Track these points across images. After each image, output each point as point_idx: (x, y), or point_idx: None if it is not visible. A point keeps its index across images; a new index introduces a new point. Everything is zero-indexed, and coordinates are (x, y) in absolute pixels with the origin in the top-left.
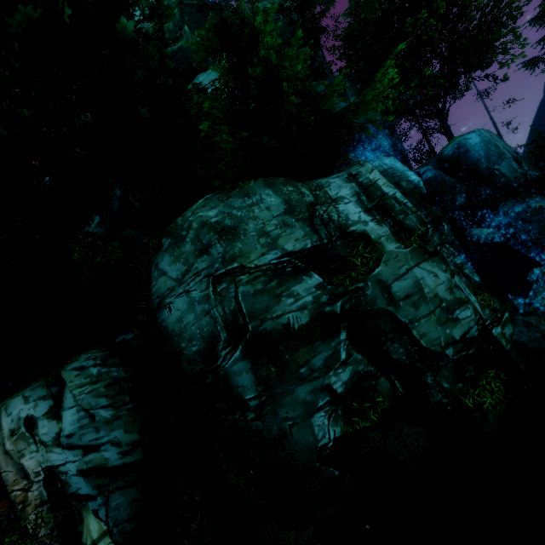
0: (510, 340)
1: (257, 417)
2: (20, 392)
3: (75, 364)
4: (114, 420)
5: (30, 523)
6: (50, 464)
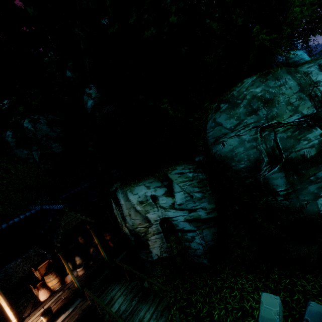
0: None
1: (285, 199)
2: (138, 184)
3: (176, 171)
4: (202, 198)
5: (149, 241)
6: (167, 216)
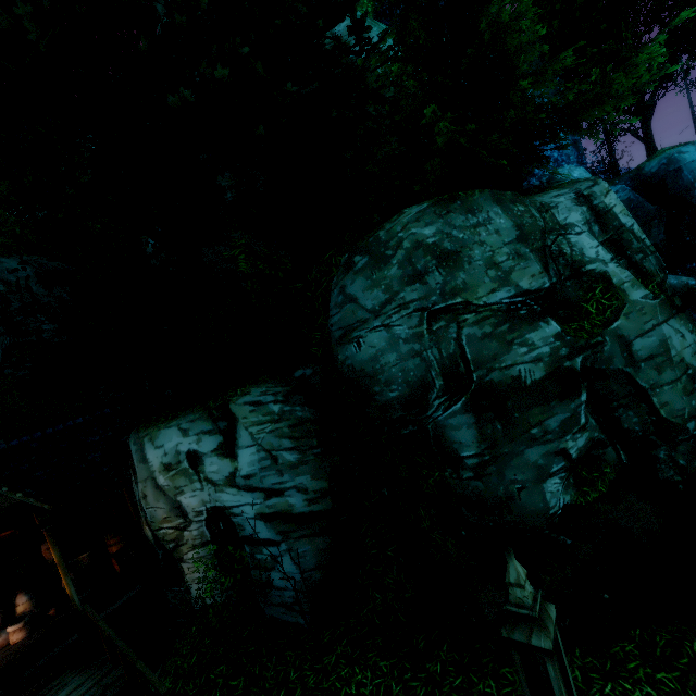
0: None
1: (476, 477)
2: (169, 424)
3: (247, 397)
4: (300, 464)
5: (184, 562)
6: (220, 505)
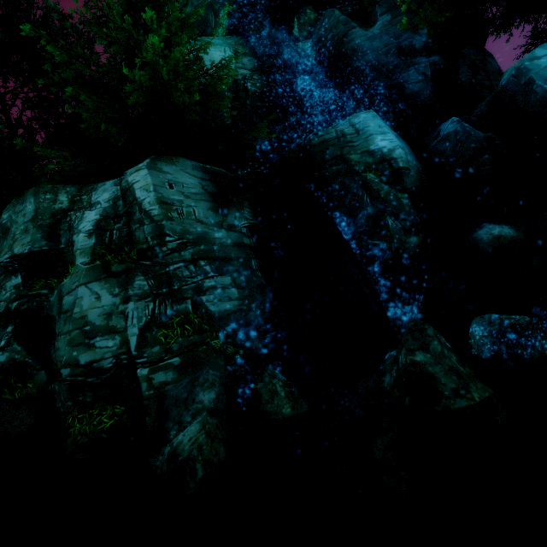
0: (159, 387)
1: None
2: None
3: None
4: None
5: None
6: None
